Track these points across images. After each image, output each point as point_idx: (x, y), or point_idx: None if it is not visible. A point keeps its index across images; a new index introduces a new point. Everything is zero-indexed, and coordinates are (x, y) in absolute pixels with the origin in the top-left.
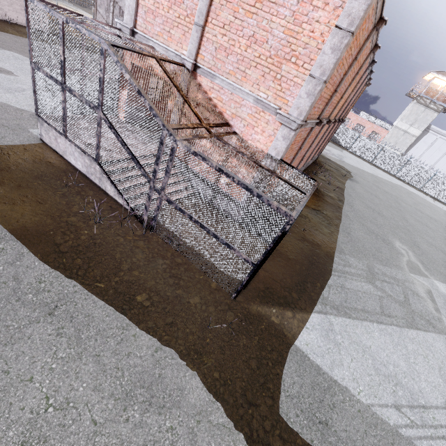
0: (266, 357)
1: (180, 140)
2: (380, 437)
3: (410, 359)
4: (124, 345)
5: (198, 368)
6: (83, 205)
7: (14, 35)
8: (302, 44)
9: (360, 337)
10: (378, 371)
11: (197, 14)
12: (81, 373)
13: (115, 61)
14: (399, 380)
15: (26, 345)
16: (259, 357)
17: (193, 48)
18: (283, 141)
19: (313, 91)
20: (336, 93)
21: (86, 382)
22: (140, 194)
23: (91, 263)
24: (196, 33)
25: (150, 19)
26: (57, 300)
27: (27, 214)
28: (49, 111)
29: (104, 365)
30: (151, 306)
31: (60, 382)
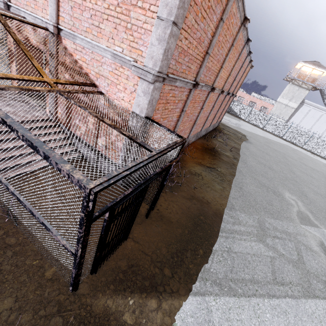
0: None
1: None
2: None
3: None
4: None
5: None
6: None
7: None
8: None
9: None
10: None
11: None
12: None
13: None
14: None
15: None
16: None
17: (52, 10)
18: (144, 96)
19: (163, 36)
20: (208, 56)
21: None
22: None
23: None
24: None
25: None
26: None
27: None
28: None
29: None
30: None
31: None
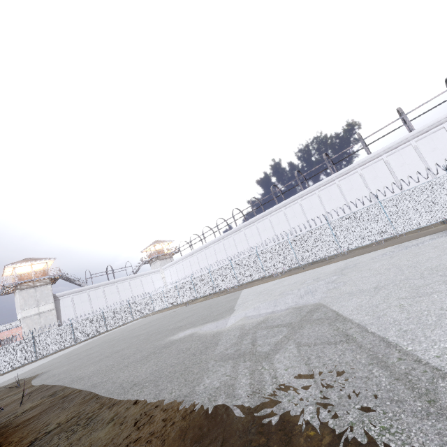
0: None
1: None
2: None
3: (442, 312)
4: None
5: None
6: None
7: None
8: None
9: None
10: None
11: None
12: None
13: None
14: None
15: None
16: None
17: None
18: None
19: None
20: None
21: None
22: None
23: None
24: None
25: None
26: None
27: None
28: None
29: None
30: None
31: None
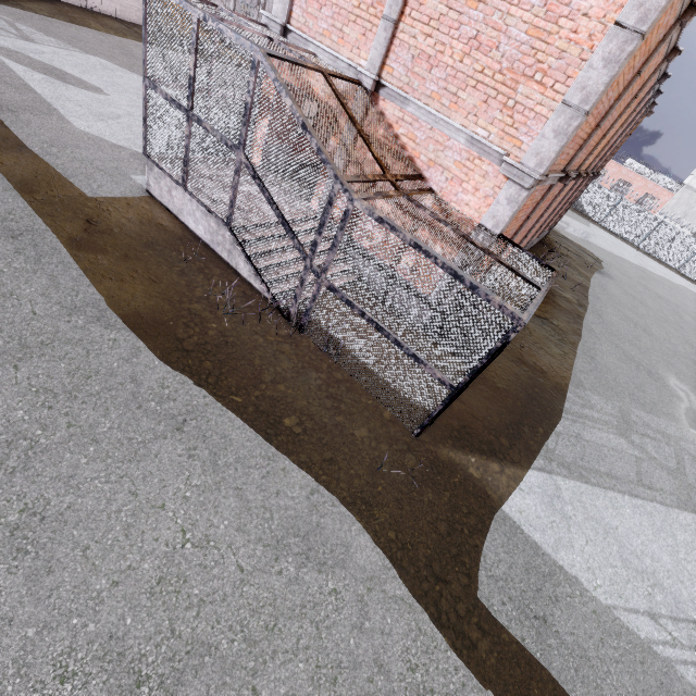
0: (460, 522)
1: (359, 199)
2: (623, 651)
3: (679, 554)
4: (271, 480)
5: (368, 522)
6: (209, 288)
7: (99, 31)
8: (556, 52)
9: (602, 512)
10: (627, 562)
11: (389, 3)
12: (221, 508)
13: (272, 79)
14: (659, 581)
15: (153, 465)
16: (451, 520)
17: (377, 56)
18: (508, 205)
19: (565, 128)
20: (598, 130)
21: (227, 519)
22: (288, 276)
23: (224, 369)
24: (384, 33)
25: (312, 9)
26: (185, 413)
27: (139, 295)
28: (164, 150)
29: (249, 502)
30: (303, 435)
31: (197, 514)
